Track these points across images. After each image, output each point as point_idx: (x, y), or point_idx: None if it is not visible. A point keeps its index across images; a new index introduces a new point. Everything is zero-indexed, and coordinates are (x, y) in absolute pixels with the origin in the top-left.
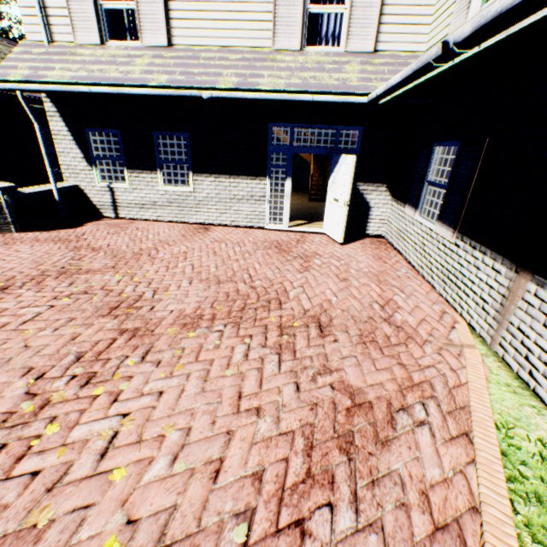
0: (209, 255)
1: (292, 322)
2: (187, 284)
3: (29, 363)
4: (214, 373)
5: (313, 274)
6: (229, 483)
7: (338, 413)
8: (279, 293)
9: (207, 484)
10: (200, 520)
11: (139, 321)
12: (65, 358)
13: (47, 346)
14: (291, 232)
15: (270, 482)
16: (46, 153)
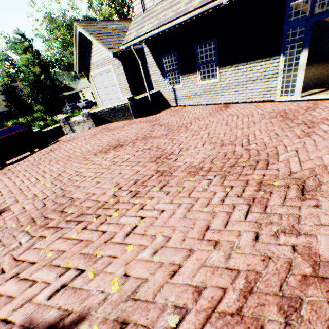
0: (222, 126)
1: (273, 181)
2: (200, 145)
3: (118, 181)
4: (195, 208)
5: (313, 140)
6: (178, 283)
7: (291, 275)
8: (268, 155)
9: (166, 276)
10: (155, 296)
11: (167, 167)
12: (130, 181)
13: (126, 174)
14: (302, 101)
15: (205, 299)
16: (144, 76)
